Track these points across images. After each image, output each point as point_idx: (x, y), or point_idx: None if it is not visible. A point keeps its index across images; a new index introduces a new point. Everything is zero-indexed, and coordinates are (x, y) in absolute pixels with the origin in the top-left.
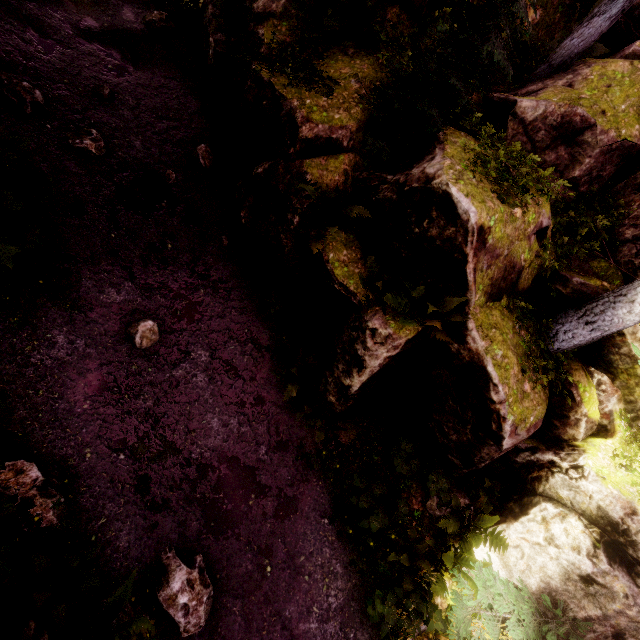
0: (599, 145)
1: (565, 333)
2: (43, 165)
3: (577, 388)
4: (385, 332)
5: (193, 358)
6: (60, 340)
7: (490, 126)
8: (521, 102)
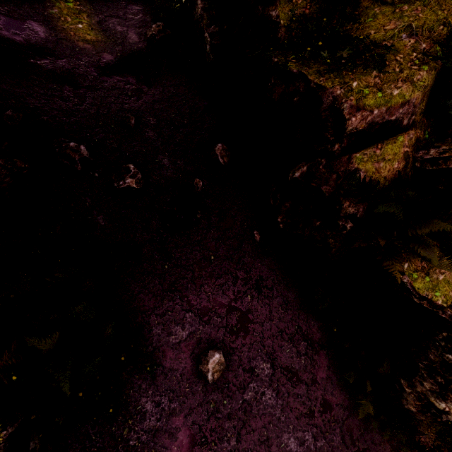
0: None
1: None
2: (100, 217)
3: None
4: None
5: (257, 374)
6: (148, 407)
7: None
8: None
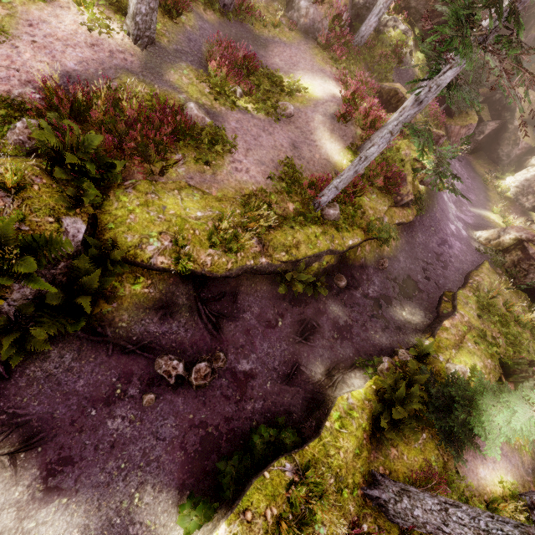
0: None
1: None
2: None
3: None
4: (492, 124)
5: None
6: None
7: None
8: None
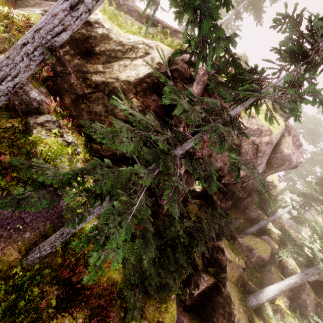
0: (256, 255)
1: (250, 300)
2: None
3: (255, 321)
4: (206, 278)
5: None
6: None
7: (231, 240)
8: (238, 238)
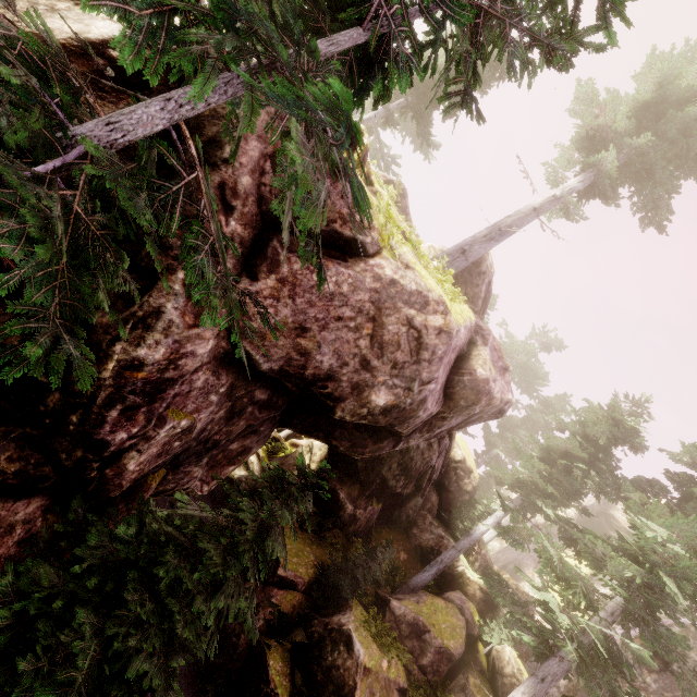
0: (434, 645)
1: None
2: None
3: None
4: None
5: None
6: None
7: (375, 607)
8: (393, 601)
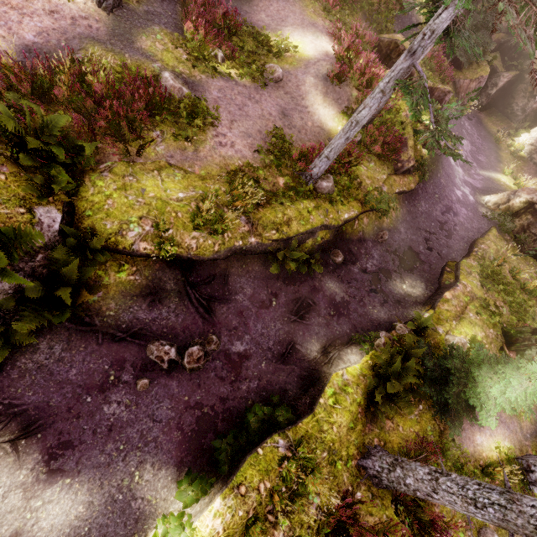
0: None
1: None
2: None
3: None
4: (507, 75)
5: None
6: None
7: None
8: None
